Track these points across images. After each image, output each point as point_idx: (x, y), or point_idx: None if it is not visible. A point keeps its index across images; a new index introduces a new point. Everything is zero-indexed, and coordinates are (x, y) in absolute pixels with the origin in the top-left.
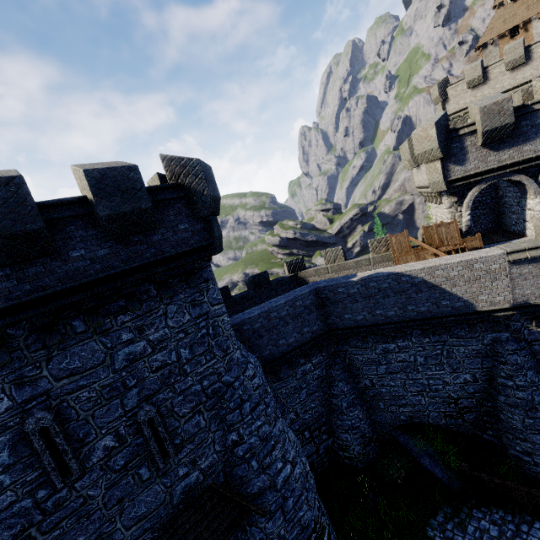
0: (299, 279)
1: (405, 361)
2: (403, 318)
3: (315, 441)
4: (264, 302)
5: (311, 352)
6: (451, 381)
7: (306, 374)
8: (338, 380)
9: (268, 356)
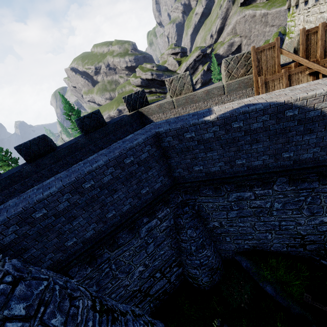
0: (142, 117)
1: (259, 207)
2: (273, 168)
3: (166, 276)
4: (101, 149)
5: (156, 208)
6: (305, 223)
7: (152, 230)
8: (187, 228)
9: (93, 236)
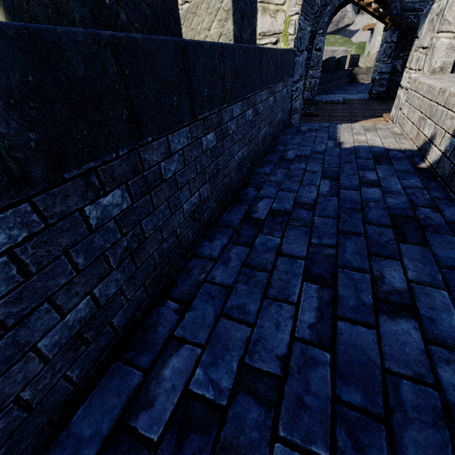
0: (352, 75)
1: None
2: None
3: None
4: (340, 86)
5: None
6: None
7: None
8: None
9: None
